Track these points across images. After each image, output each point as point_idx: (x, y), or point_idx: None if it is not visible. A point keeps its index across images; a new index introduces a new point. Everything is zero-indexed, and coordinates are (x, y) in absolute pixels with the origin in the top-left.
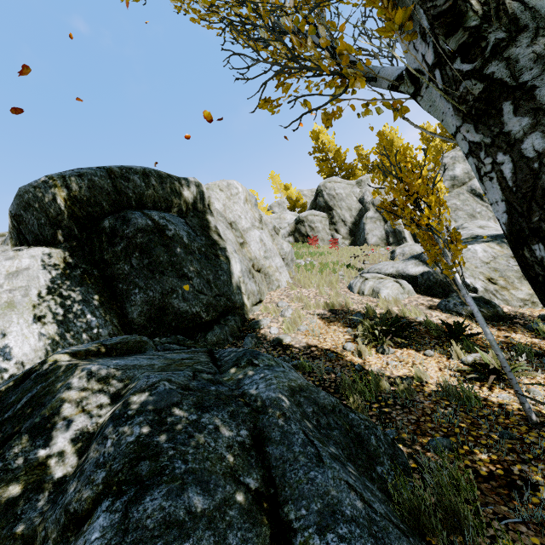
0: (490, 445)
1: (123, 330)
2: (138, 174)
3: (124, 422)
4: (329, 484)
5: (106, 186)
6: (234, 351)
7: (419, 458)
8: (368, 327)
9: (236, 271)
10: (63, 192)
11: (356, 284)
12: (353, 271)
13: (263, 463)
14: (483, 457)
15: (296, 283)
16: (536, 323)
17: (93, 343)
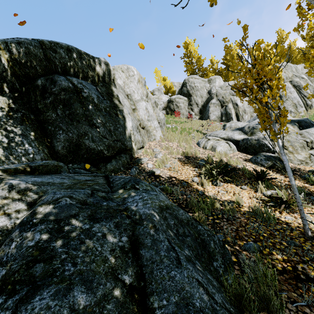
0: (282, 249)
1: (51, 157)
2: (63, 49)
3: (28, 229)
4: (184, 282)
5: (39, 54)
6: (123, 177)
7: (238, 255)
8: (208, 168)
9: (129, 126)
10: (6, 54)
11: (202, 142)
12: (200, 134)
13: (137, 262)
14: (278, 257)
15: (166, 138)
16: (307, 175)
17: (22, 164)
